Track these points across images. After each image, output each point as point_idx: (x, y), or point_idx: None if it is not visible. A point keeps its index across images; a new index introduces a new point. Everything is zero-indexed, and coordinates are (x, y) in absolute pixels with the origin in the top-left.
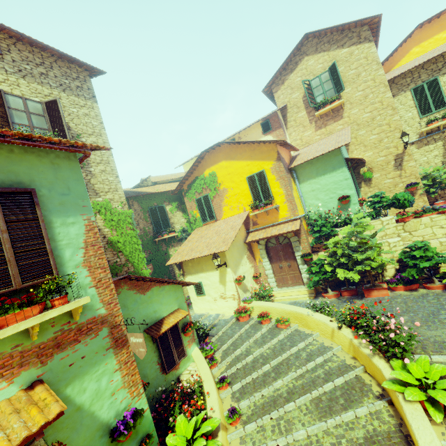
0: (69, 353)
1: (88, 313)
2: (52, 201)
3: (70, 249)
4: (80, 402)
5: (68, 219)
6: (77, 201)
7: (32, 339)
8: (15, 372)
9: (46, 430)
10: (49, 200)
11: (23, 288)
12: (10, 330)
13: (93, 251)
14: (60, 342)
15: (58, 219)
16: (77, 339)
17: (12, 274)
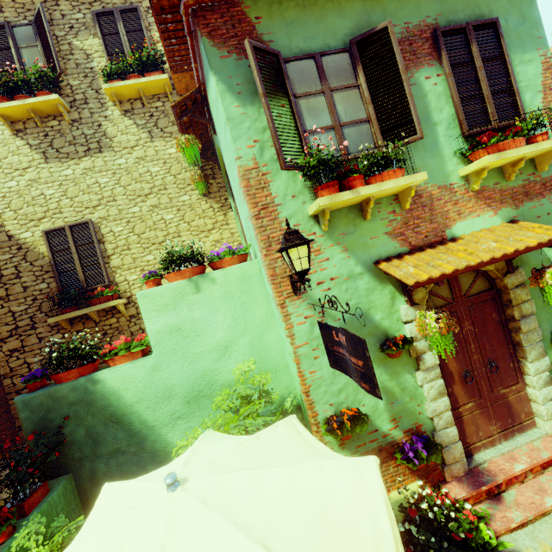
0: (535, 205)
1: (549, 169)
2: (508, 34)
3: (528, 92)
4: (548, 256)
5: (524, 56)
6: (531, 32)
7: (508, 179)
8: (497, 206)
9: (523, 266)
10: (505, 34)
11: (499, 127)
12: (514, 152)
13: (550, 97)
14: (527, 192)
15: (515, 56)
16: (541, 194)
17: (490, 112)
